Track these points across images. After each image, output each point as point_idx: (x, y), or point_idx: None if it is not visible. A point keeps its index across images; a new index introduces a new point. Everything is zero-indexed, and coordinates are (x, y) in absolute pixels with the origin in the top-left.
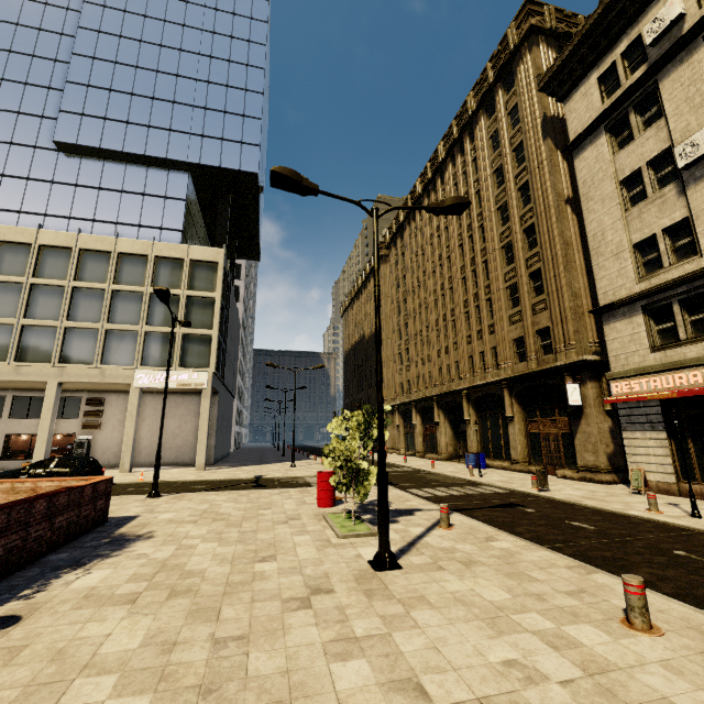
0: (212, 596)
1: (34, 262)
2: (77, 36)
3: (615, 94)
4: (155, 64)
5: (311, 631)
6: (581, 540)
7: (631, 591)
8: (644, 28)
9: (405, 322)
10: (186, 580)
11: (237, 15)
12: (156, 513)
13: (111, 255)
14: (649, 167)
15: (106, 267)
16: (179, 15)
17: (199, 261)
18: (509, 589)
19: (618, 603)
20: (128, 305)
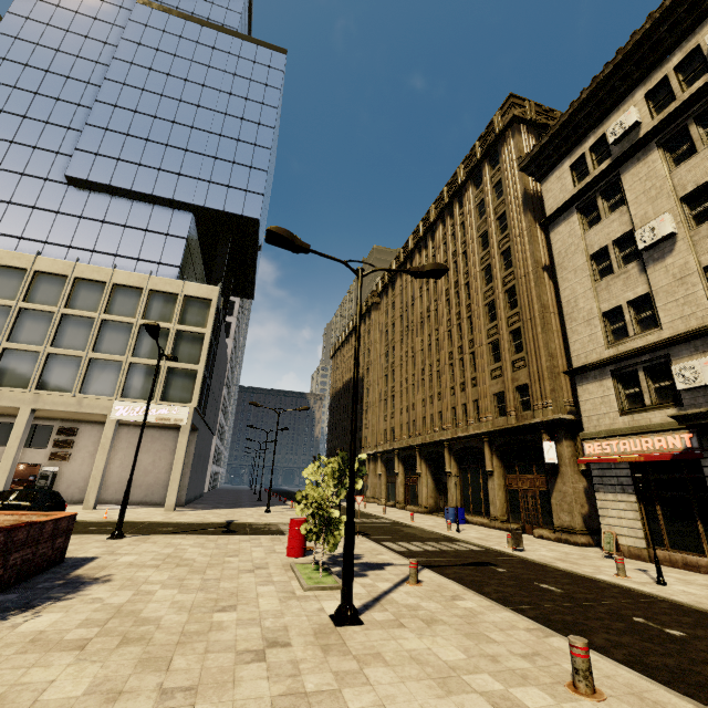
0: (165, 645)
1: (27, 287)
2: (102, 86)
3: (585, 180)
4: (173, 116)
5: (262, 685)
6: (546, 603)
7: (576, 653)
8: (607, 129)
9: (392, 369)
10: (140, 627)
11: (253, 81)
12: (117, 555)
13: (106, 286)
14: (615, 246)
15: (99, 297)
16: (200, 77)
17: (193, 297)
18: (466, 649)
19: (569, 667)
20: (116, 335)
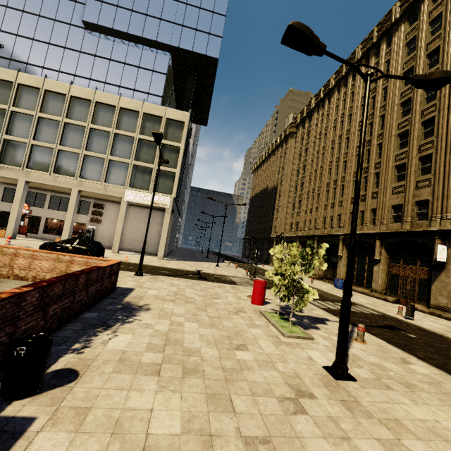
0: (218, 381)
1: (67, 107)
2: None
3: None
4: None
5: (325, 447)
6: None
7: None
8: None
9: (301, 182)
10: (189, 357)
11: None
12: (145, 288)
13: (115, 109)
14: None
15: (111, 117)
16: None
17: (172, 119)
18: None
19: None
20: (123, 145)
